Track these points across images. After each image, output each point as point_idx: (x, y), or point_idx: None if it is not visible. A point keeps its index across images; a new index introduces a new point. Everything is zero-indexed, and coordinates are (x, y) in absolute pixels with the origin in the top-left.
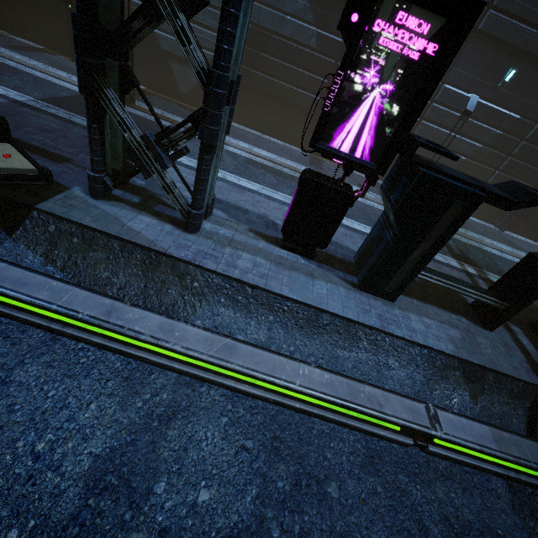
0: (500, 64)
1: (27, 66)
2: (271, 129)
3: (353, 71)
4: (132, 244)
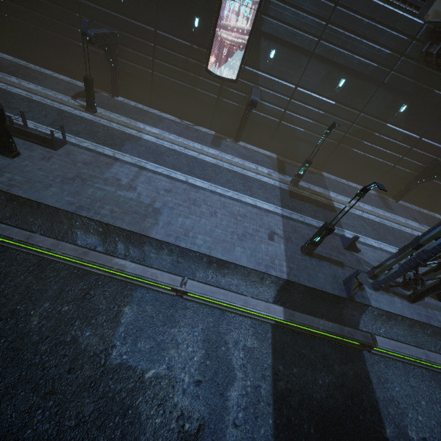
0: None
1: (240, 167)
2: (352, 177)
3: None
4: (406, 317)
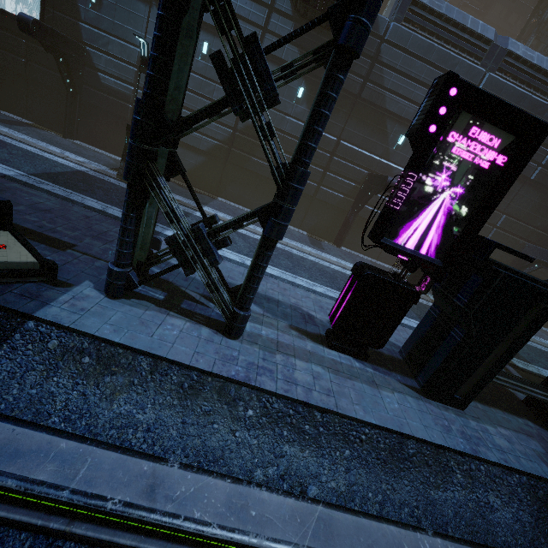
0: None
1: (15, 139)
2: None
3: (425, 174)
4: (167, 361)
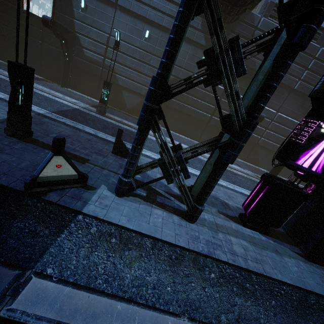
0: (306, 105)
1: (38, 89)
2: (179, 129)
3: (322, 121)
4: (161, 241)
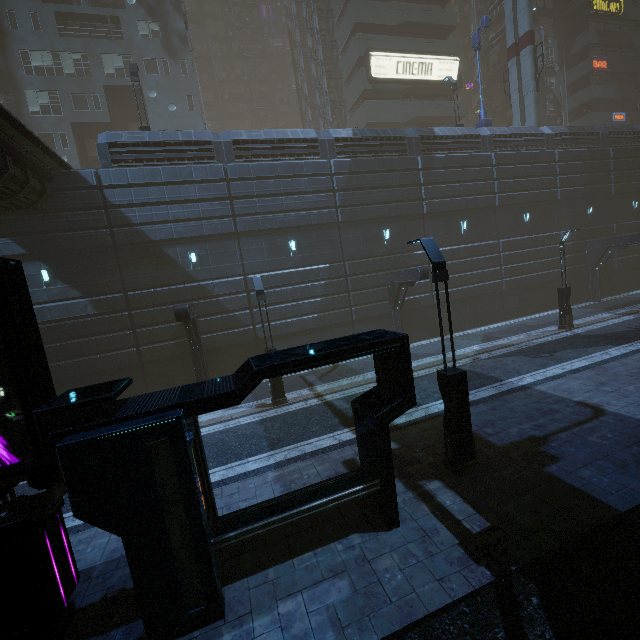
0: (278, 242)
1: None
2: None
3: None
4: None
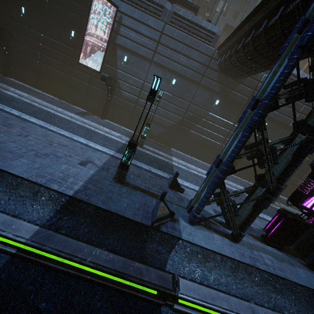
0: None
1: (93, 127)
2: (195, 154)
3: None
4: (226, 257)
